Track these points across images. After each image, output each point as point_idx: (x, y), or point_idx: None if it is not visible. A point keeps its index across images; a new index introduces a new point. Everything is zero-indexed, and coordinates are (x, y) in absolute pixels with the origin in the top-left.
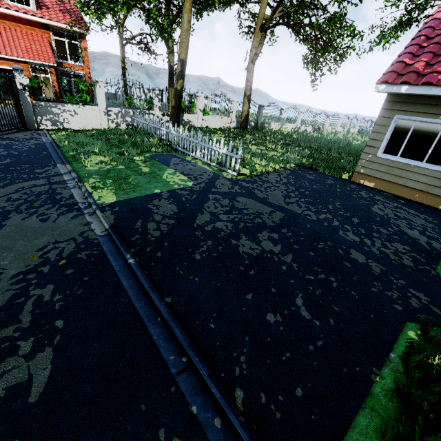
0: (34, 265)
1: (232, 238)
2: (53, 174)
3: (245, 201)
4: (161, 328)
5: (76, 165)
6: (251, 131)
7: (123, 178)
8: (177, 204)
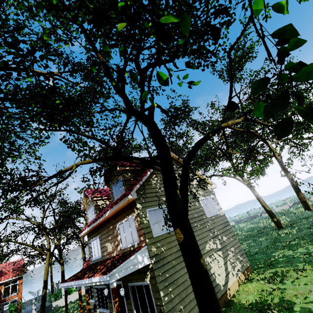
0: None
1: None
2: None
3: None
4: None
5: None
6: None
7: None
8: None
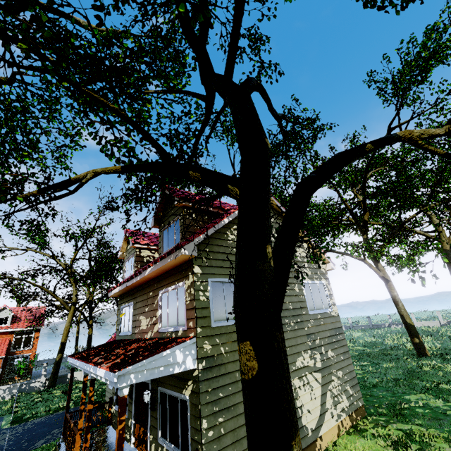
0: None
1: None
2: None
3: None
4: None
5: None
6: None
7: None
8: None
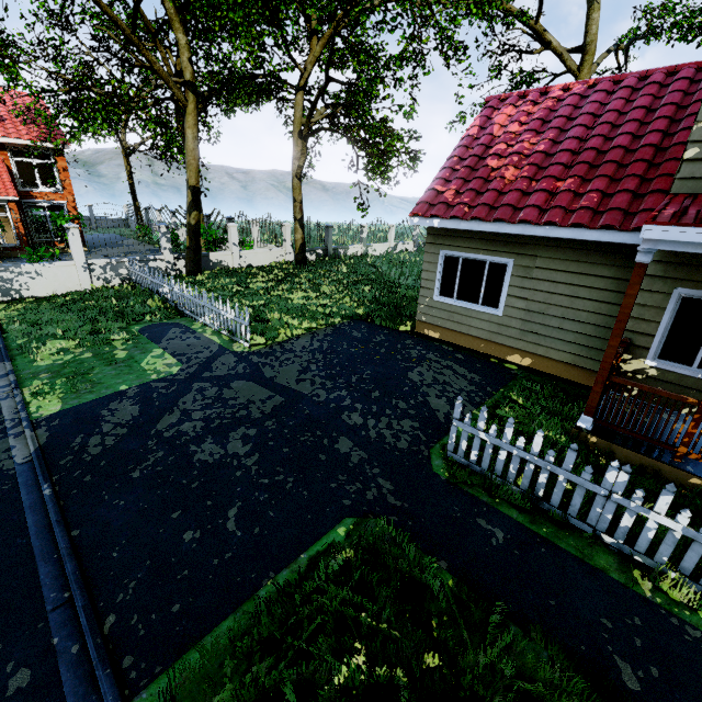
0: None
1: (193, 443)
2: None
3: (241, 386)
4: (54, 566)
5: (21, 361)
6: (315, 265)
7: (83, 373)
8: (143, 404)
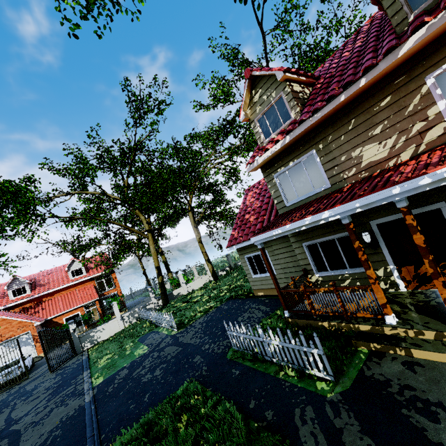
0: (57, 425)
1: (143, 376)
2: (79, 380)
3: (168, 349)
4: (91, 427)
5: (93, 368)
6: (223, 277)
7: (113, 364)
8: (130, 368)
